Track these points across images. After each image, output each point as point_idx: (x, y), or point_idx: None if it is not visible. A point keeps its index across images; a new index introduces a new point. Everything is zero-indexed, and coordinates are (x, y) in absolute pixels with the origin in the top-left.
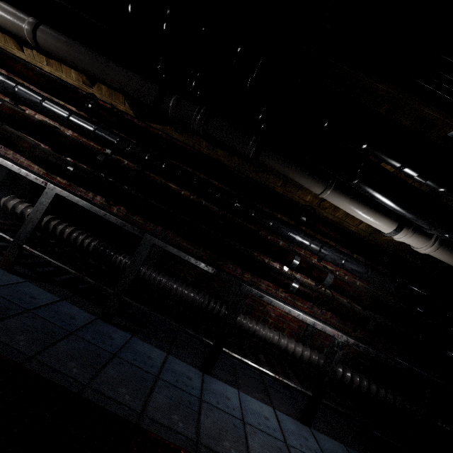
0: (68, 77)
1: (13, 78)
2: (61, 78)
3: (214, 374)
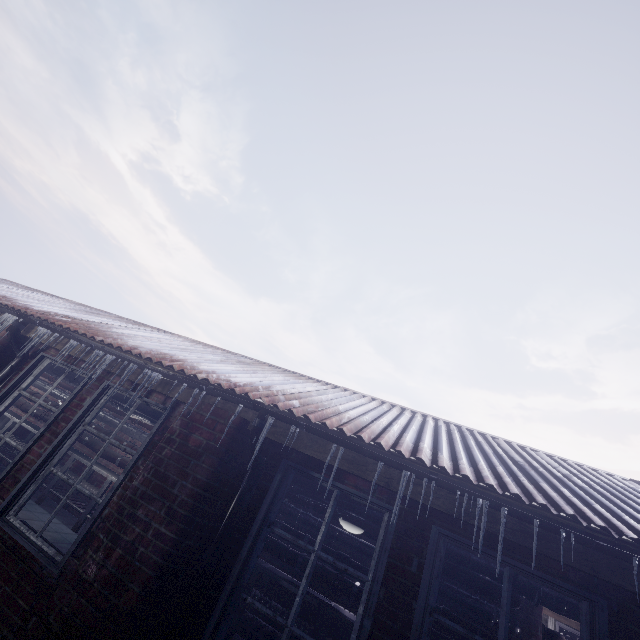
0: None
1: None
2: None
3: (45, 508)
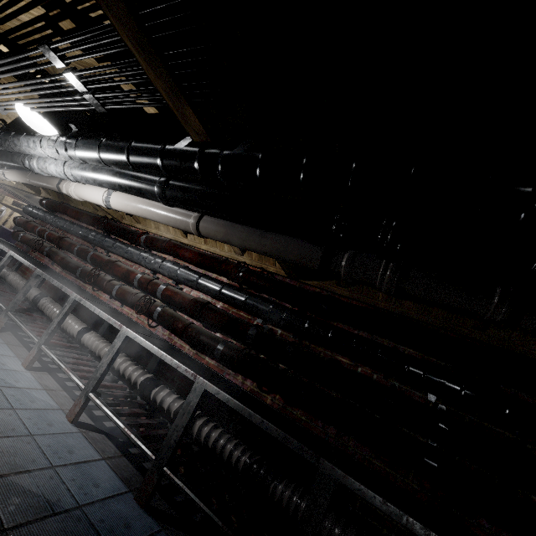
0: (221, 250)
1: (177, 262)
2: (216, 253)
3: None
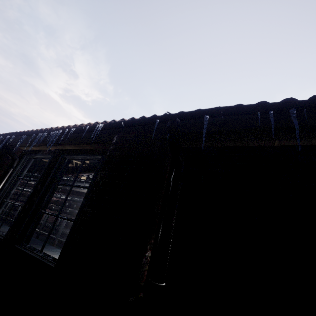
0: None
1: None
2: None
3: None
